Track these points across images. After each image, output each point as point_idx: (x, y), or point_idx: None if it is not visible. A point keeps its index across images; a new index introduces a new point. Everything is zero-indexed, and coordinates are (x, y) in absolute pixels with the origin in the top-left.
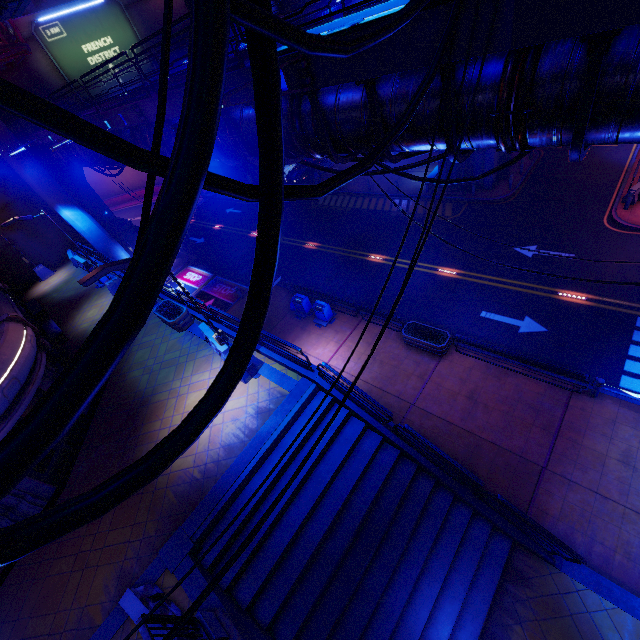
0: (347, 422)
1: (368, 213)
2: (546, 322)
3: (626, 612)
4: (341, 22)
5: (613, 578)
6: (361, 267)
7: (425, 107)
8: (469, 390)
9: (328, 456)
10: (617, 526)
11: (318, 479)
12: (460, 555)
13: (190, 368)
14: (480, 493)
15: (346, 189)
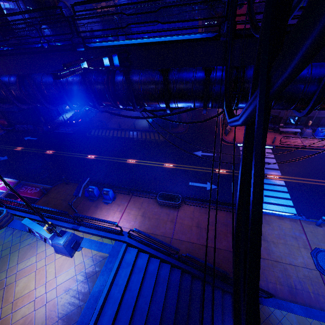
0: (148, 262)
1: (121, 138)
2: (215, 183)
3: (291, 313)
4: (125, 42)
5: (280, 298)
6: (124, 166)
7: (193, 86)
8: (196, 223)
9: (142, 291)
10: (272, 271)
11: (140, 311)
12: (223, 320)
13: (15, 258)
14: (226, 279)
15: (106, 126)
